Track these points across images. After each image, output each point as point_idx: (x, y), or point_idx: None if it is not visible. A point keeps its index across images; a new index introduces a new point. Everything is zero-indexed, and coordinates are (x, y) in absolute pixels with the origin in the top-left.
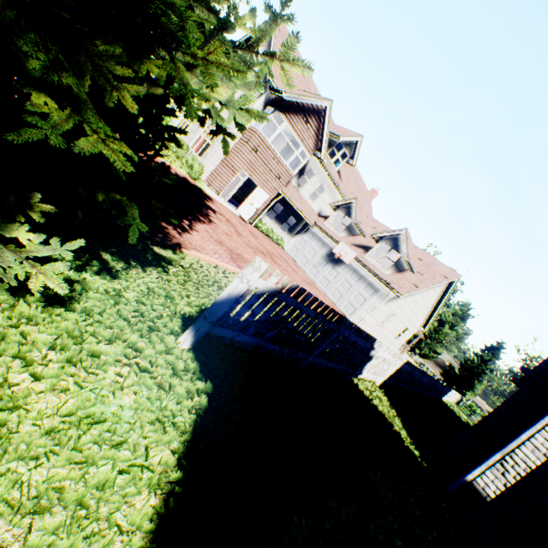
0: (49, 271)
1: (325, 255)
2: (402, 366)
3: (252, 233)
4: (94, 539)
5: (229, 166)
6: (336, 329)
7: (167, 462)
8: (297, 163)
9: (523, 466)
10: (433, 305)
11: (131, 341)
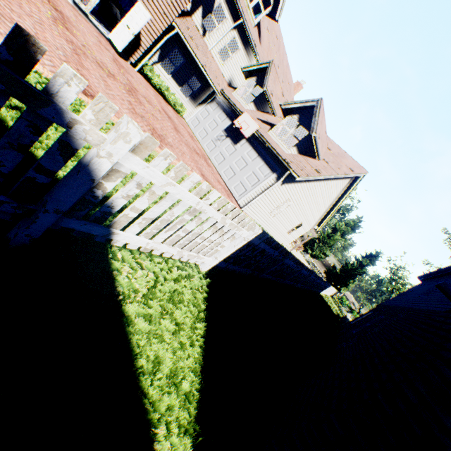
0: None
1: (226, 129)
2: (259, 246)
3: (120, 64)
4: None
5: None
6: None
7: None
8: None
9: None
10: (332, 203)
11: None
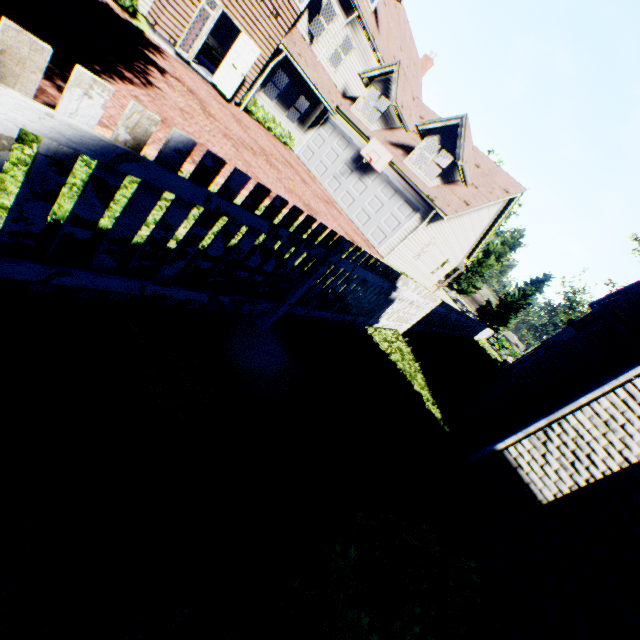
0: None
1: (350, 160)
2: (435, 309)
3: (237, 119)
4: None
5: None
6: (326, 258)
7: None
8: None
9: (573, 435)
10: (484, 230)
11: None
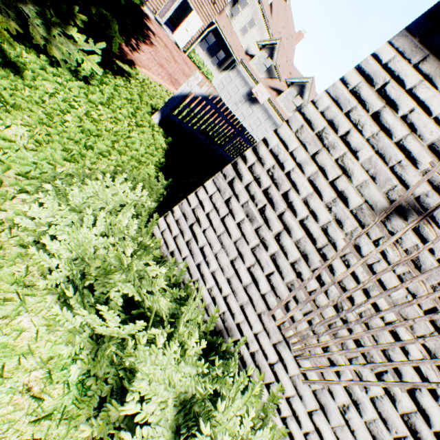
0: (92, 60)
1: (245, 94)
2: None
3: (185, 62)
4: (140, 167)
5: None
6: (238, 133)
7: (158, 157)
8: None
9: None
10: None
11: (130, 112)
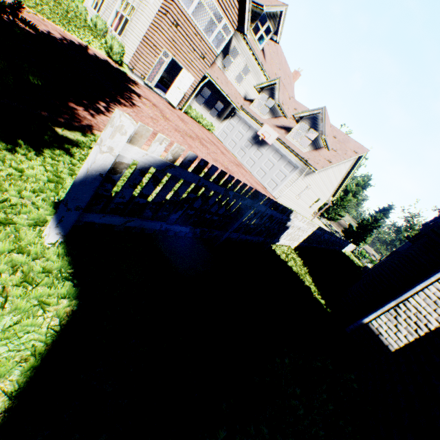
0: None
1: (251, 138)
2: (315, 232)
3: (181, 118)
4: None
5: (150, 45)
6: (251, 205)
7: None
8: (221, 40)
9: (414, 311)
10: (342, 178)
11: None
